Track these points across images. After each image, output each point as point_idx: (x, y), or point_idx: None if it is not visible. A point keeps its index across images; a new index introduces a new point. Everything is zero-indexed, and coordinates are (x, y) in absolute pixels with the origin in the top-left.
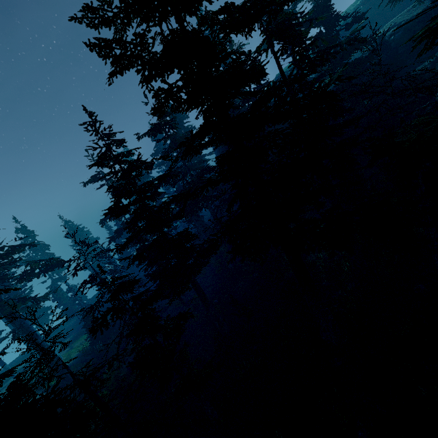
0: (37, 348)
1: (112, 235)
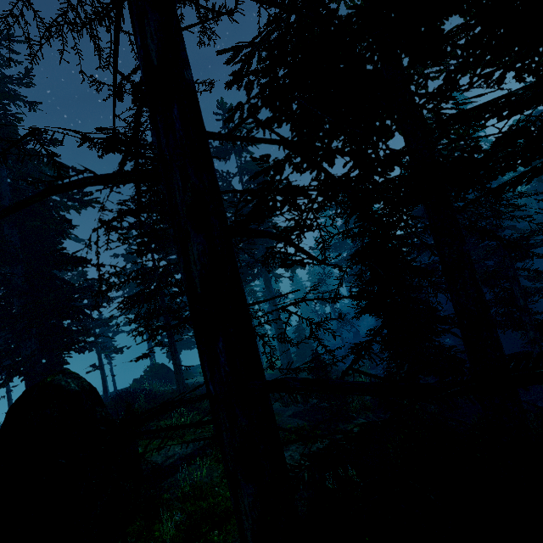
0: (278, 325)
1: (294, 285)
